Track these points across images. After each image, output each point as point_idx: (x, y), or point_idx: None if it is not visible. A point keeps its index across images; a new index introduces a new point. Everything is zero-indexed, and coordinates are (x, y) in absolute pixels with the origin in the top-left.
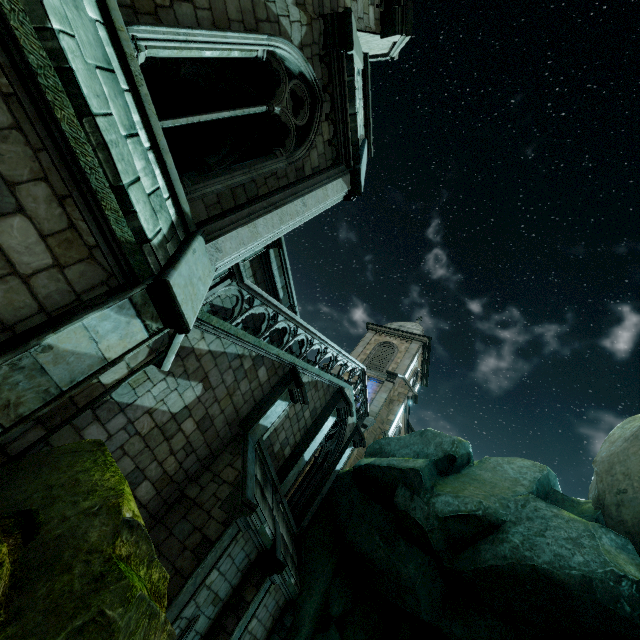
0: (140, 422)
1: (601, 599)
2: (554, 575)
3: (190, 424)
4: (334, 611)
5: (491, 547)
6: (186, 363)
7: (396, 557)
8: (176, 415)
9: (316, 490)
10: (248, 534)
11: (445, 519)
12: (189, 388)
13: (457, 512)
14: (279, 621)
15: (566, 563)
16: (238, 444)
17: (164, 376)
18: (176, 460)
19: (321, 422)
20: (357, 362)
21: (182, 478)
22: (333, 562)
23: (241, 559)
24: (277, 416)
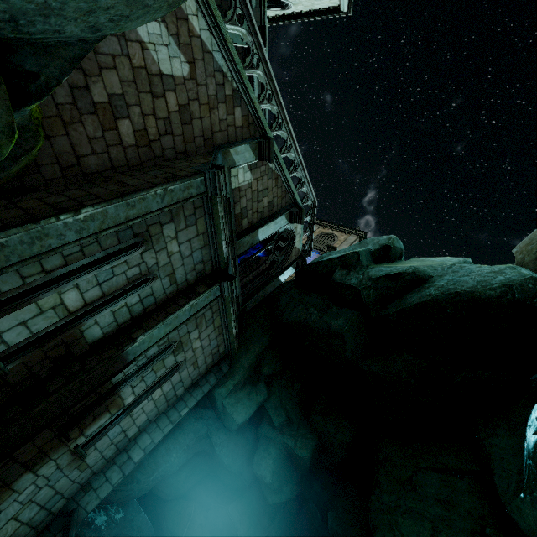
0: (132, 47)
1: (519, 298)
2: (475, 294)
3: (173, 101)
4: (265, 370)
5: (417, 294)
6: (179, 27)
7: (328, 317)
8: (163, 77)
9: (261, 286)
10: (207, 239)
11: (377, 279)
12: (178, 59)
13: (389, 273)
14: (217, 365)
15: (488, 283)
16: (210, 154)
17: (159, 19)
18: (156, 127)
19: (276, 216)
20: (311, 188)
21: (158, 153)
22: (269, 337)
23: (198, 259)
24: (245, 162)
